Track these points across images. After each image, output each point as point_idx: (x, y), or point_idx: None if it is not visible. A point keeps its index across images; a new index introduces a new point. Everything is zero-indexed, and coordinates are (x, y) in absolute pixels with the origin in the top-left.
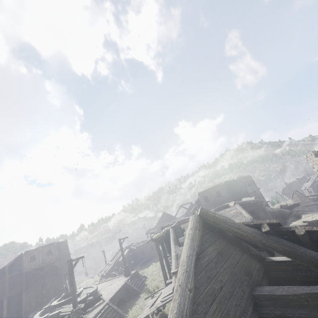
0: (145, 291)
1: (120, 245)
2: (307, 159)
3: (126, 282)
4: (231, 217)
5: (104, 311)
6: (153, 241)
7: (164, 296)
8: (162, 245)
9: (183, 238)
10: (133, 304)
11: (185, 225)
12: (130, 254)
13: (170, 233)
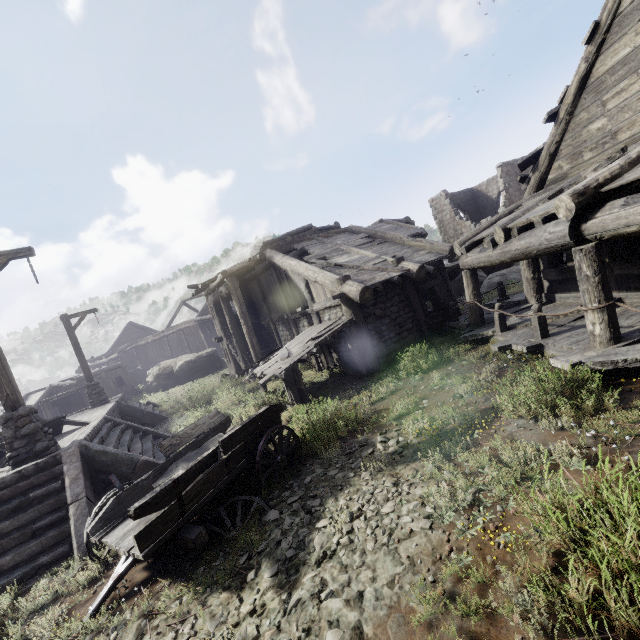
0: (183, 409)
1: (71, 332)
2: (432, 205)
3: (121, 402)
4: (390, 231)
5: (109, 430)
6: (227, 276)
7: (310, 337)
8: (227, 305)
9: (313, 255)
10: (164, 429)
11: (302, 244)
12: (62, 393)
13: (271, 258)
